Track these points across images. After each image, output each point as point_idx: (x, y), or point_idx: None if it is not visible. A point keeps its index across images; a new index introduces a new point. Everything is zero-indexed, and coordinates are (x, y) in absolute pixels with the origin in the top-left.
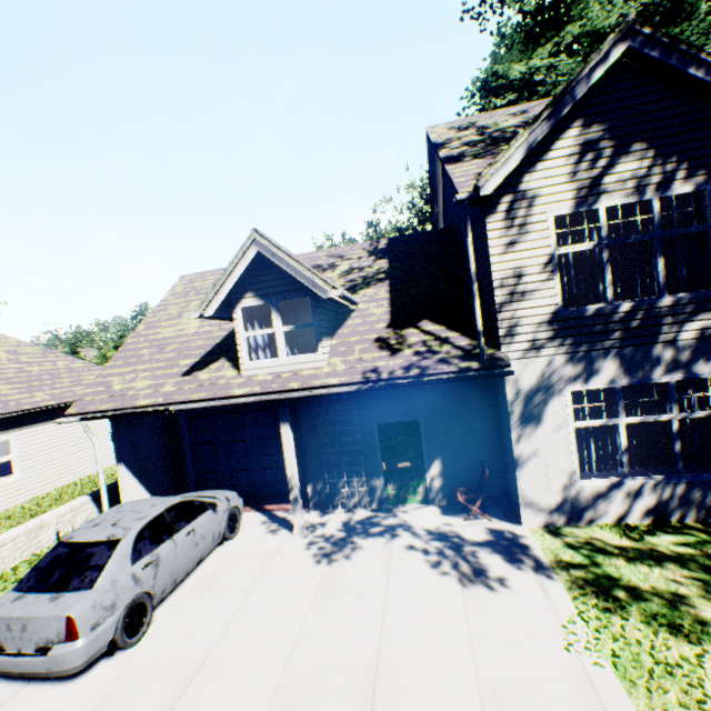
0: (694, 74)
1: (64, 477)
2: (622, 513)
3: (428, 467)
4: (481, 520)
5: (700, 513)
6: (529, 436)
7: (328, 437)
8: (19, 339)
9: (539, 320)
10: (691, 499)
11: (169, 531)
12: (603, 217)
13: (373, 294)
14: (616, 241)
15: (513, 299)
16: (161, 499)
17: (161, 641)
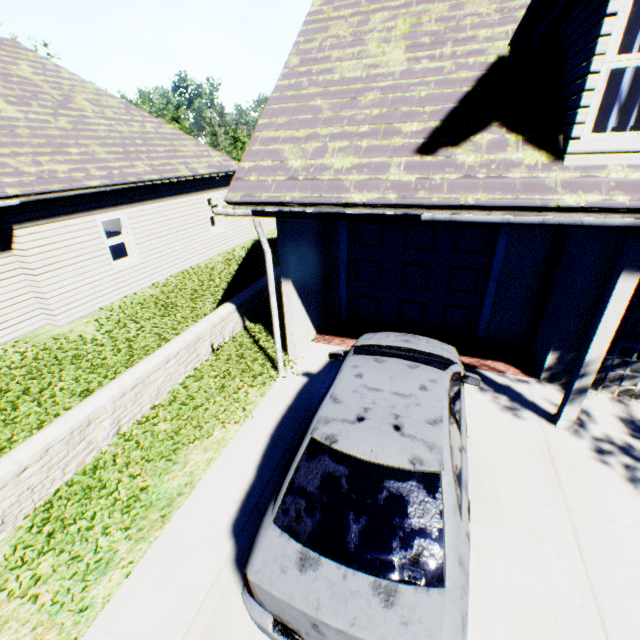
0: None
1: (177, 264)
2: None
3: None
4: None
5: None
6: None
7: None
8: (96, 86)
9: None
10: None
11: (457, 436)
12: None
13: None
14: None
15: None
16: (418, 372)
17: (496, 621)
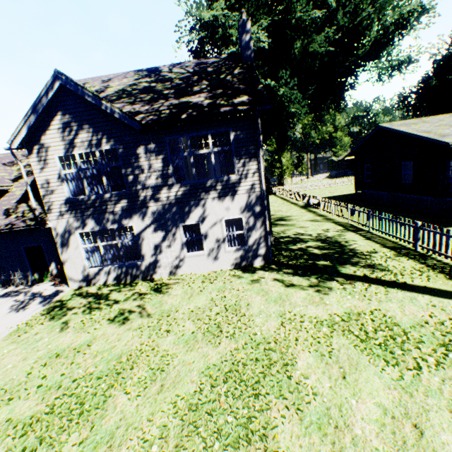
0: (89, 100)
1: None
2: (106, 280)
3: (50, 265)
4: (61, 286)
5: (133, 278)
6: (66, 252)
7: (2, 254)
8: None
9: (61, 203)
10: (129, 273)
11: None
12: (78, 158)
13: (24, 183)
14: (86, 169)
15: (49, 193)
16: None
17: None
